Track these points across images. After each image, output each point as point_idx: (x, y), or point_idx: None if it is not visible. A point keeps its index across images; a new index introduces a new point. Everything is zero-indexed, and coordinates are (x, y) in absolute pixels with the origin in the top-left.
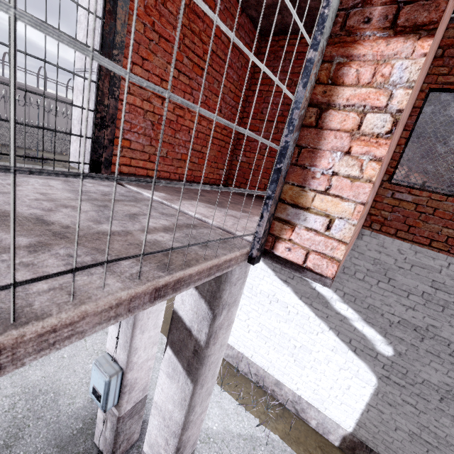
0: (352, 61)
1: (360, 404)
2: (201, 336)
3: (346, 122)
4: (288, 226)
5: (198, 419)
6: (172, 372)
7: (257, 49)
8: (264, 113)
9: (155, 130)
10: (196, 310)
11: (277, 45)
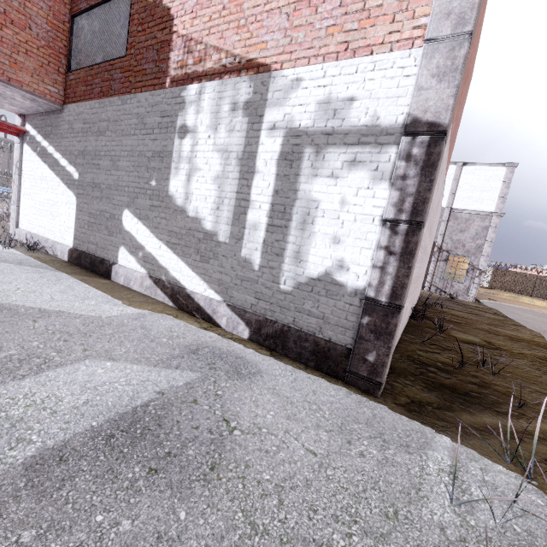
0: None
1: (74, 222)
2: None
3: None
4: None
5: None
6: None
7: None
8: None
9: None
10: None
11: None
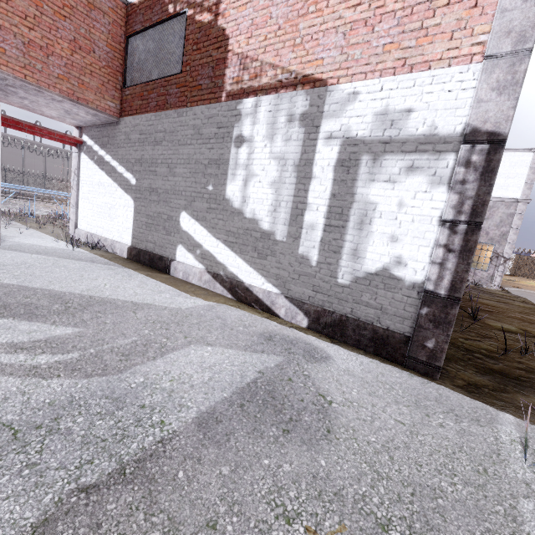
0: None
1: (132, 223)
2: None
3: None
4: None
5: None
6: None
7: None
8: None
9: None
10: None
11: None
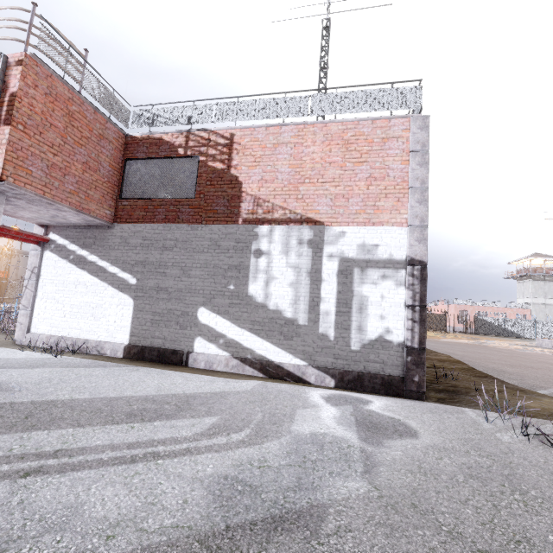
0: None
1: (129, 321)
2: None
3: None
4: None
5: None
6: None
7: None
8: None
9: None
10: None
11: None
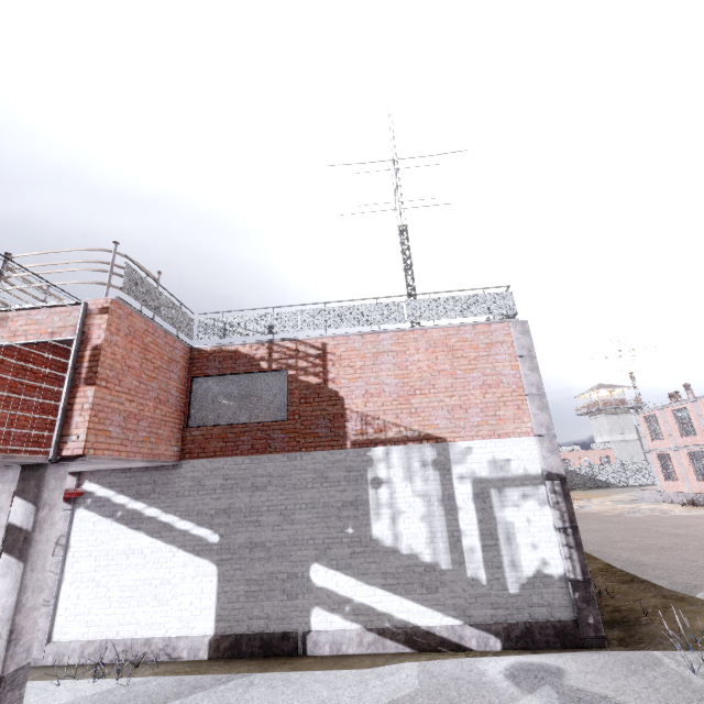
0: (79, 392)
1: (213, 599)
2: (29, 526)
3: (80, 407)
4: (66, 444)
5: (32, 614)
6: (7, 569)
7: None
8: None
9: None
10: (26, 512)
11: None
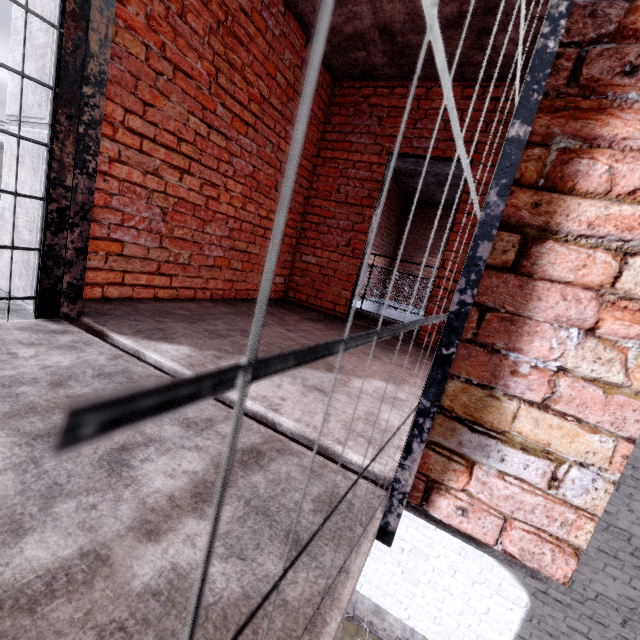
0: (596, 148)
1: (506, 637)
2: None
3: (587, 269)
4: (459, 463)
5: None
6: None
7: (329, 98)
8: (342, 192)
9: (169, 221)
10: None
11: (357, 93)
